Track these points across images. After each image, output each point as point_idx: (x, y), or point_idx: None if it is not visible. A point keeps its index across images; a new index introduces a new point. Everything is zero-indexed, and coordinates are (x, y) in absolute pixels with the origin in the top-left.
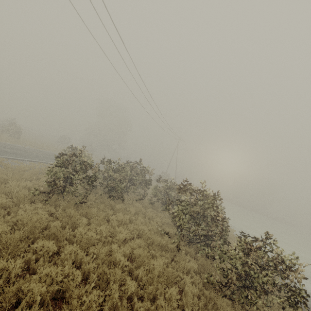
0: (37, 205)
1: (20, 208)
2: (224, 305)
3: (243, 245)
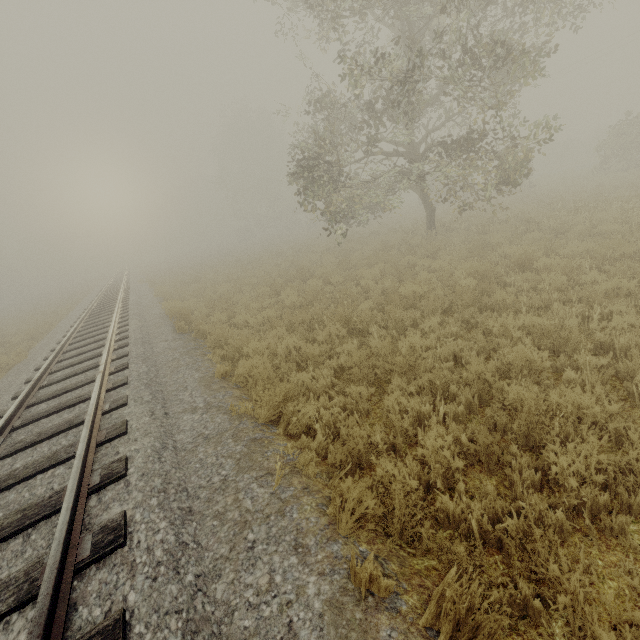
0: None
1: None
2: None
3: None
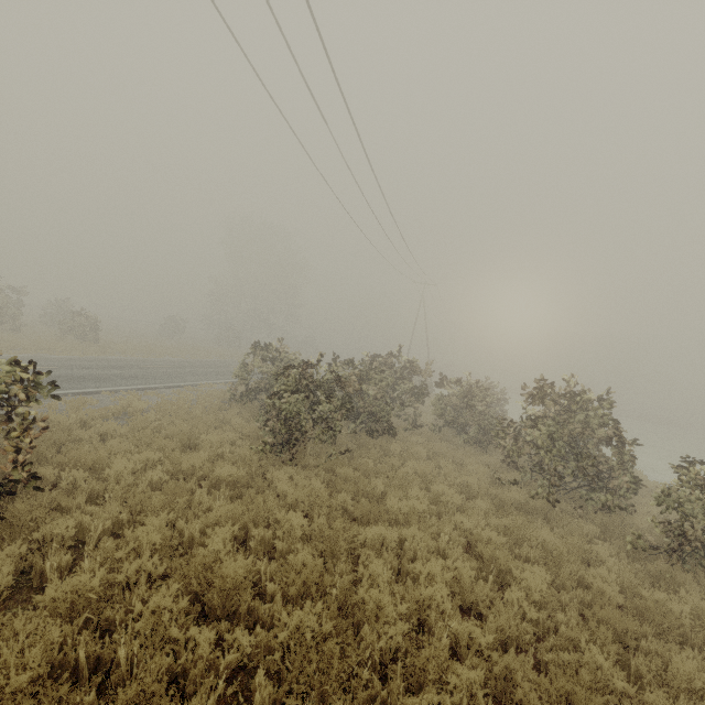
0: (278, 470)
1: (266, 480)
2: (690, 580)
3: (693, 478)
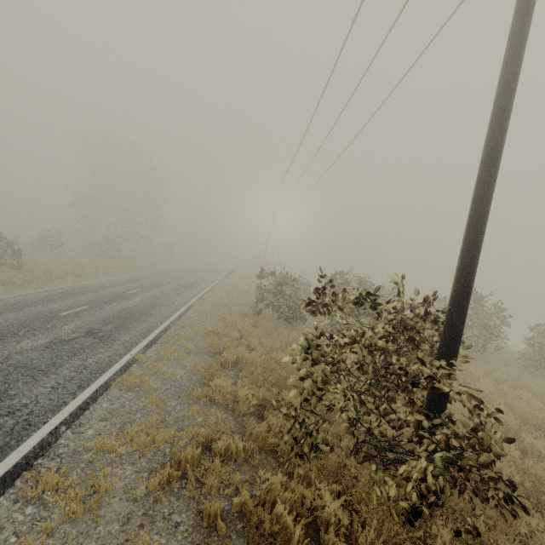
0: None
1: None
2: None
3: (544, 333)
